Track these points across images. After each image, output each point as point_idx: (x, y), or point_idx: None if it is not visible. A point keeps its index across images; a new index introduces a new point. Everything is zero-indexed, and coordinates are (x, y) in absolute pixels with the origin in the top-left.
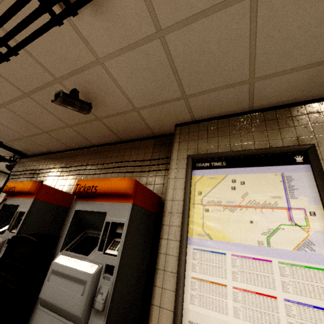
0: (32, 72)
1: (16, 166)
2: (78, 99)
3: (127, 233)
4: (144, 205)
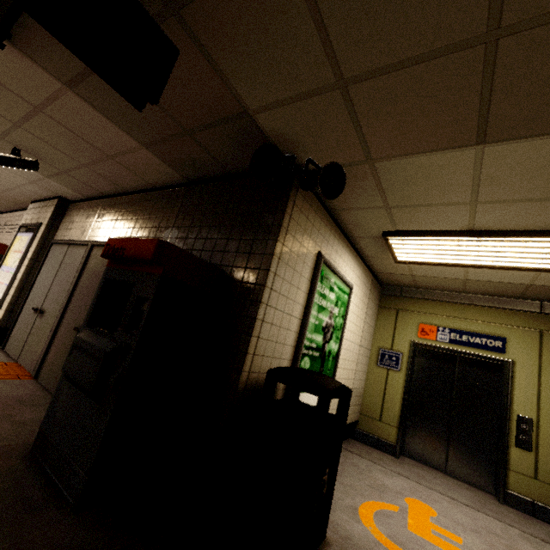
0: None
1: None
2: None
3: None
4: None
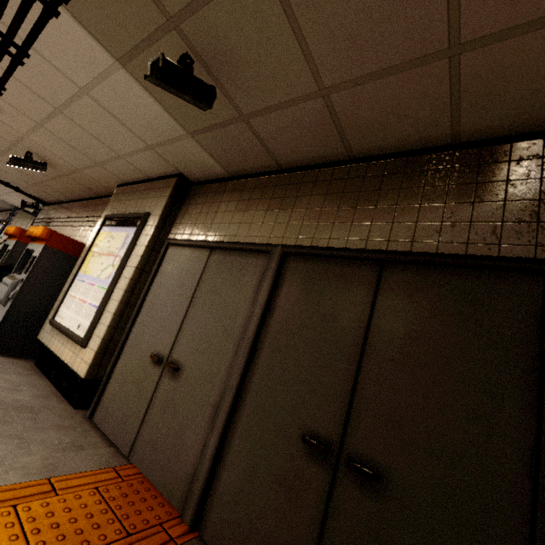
0: None
1: (40, 214)
2: (31, 161)
3: (37, 263)
4: (63, 249)
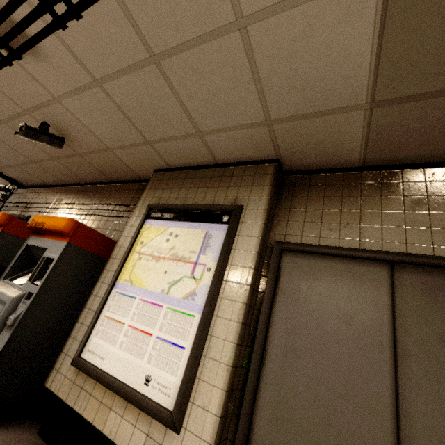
0: (1, 101)
1: (12, 197)
2: (47, 133)
3: (54, 268)
4: (87, 248)
